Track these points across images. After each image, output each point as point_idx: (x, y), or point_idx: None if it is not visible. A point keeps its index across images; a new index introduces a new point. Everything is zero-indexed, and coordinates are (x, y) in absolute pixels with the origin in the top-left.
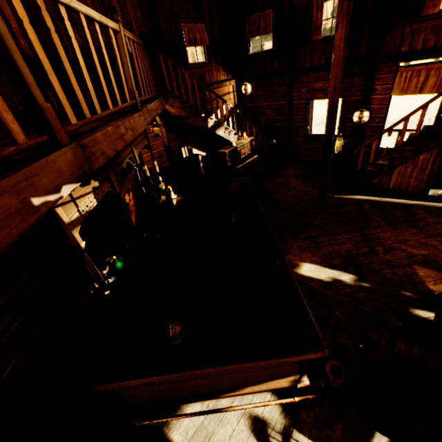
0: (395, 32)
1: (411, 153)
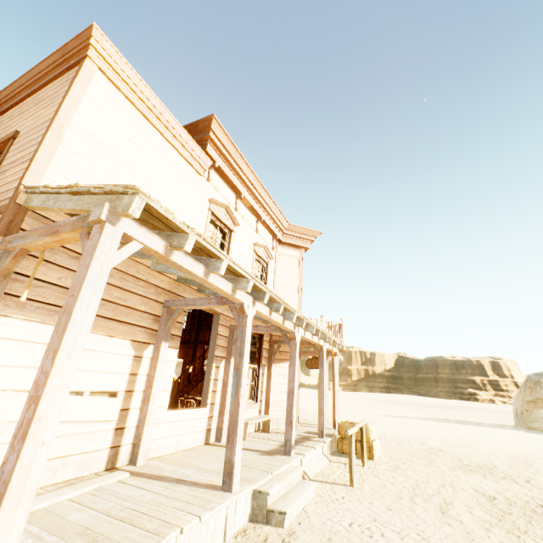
0: (204, 332)
1: (196, 382)
